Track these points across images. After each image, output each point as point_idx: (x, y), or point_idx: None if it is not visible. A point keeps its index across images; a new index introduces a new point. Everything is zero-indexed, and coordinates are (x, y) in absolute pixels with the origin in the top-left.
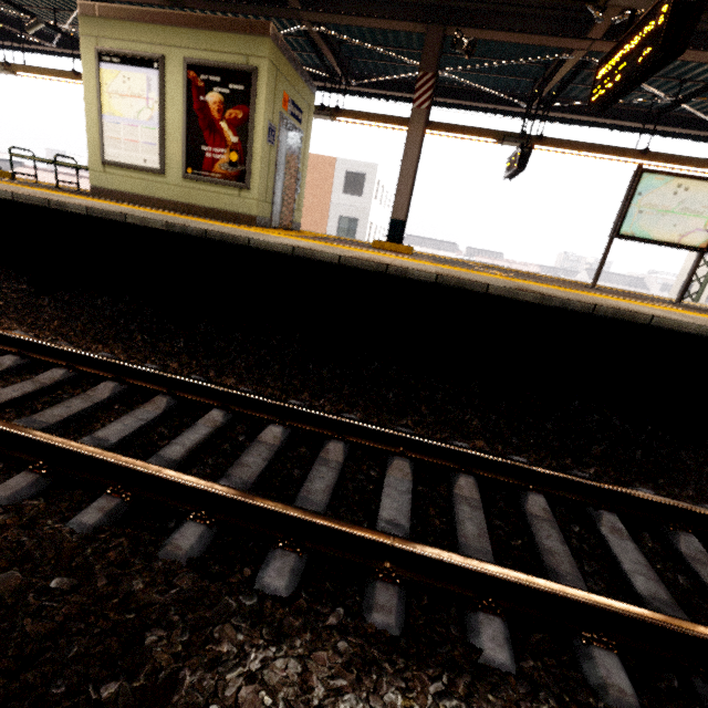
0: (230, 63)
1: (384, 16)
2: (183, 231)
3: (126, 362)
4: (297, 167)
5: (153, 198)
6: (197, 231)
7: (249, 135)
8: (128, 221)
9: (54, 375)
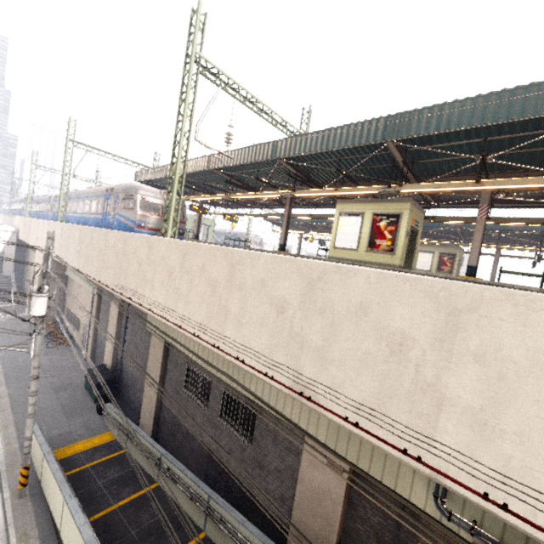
0: (450, 253)
1: (485, 241)
2: None
3: None
4: (459, 268)
5: None
6: None
7: (453, 265)
8: None
9: None
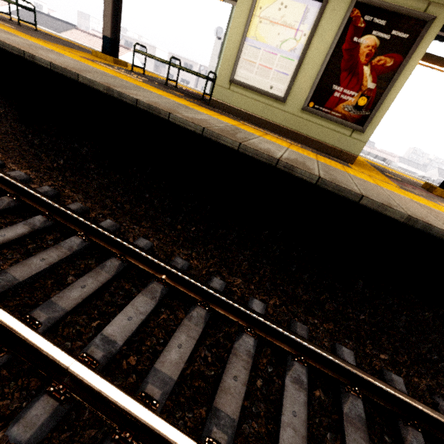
0: (406, 7)
1: None
2: (424, 229)
3: (420, 404)
4: None
5: (265, 120)
6: (443, 234)
7: (390, 84)
8: (362, 202)
9: (359, 411)
